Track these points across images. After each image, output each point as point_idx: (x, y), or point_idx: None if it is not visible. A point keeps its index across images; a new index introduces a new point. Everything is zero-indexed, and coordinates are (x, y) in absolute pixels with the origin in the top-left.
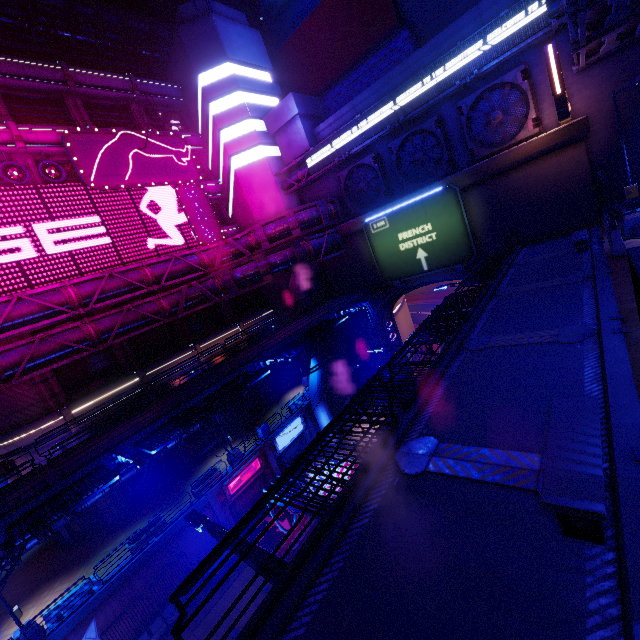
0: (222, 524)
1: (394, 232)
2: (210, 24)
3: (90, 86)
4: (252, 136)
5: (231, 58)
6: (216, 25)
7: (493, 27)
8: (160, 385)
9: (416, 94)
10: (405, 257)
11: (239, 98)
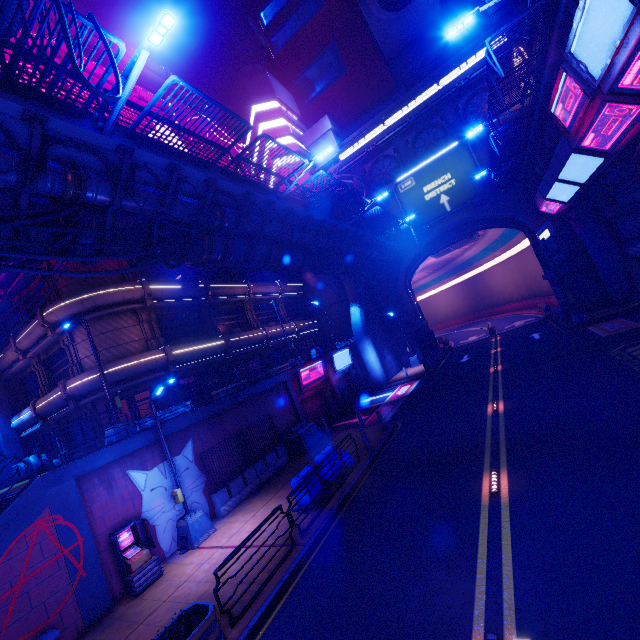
0: (297, 409)
1: (420, 187)
2: (265, 77)
3: (180, 89)
4: (292, 145)
5: (278, 98)
6: (269, 78)
7: (476, 52)
8: (215, 307)
9: (427, 96)
10: (430, 205)
11: (283, 122)
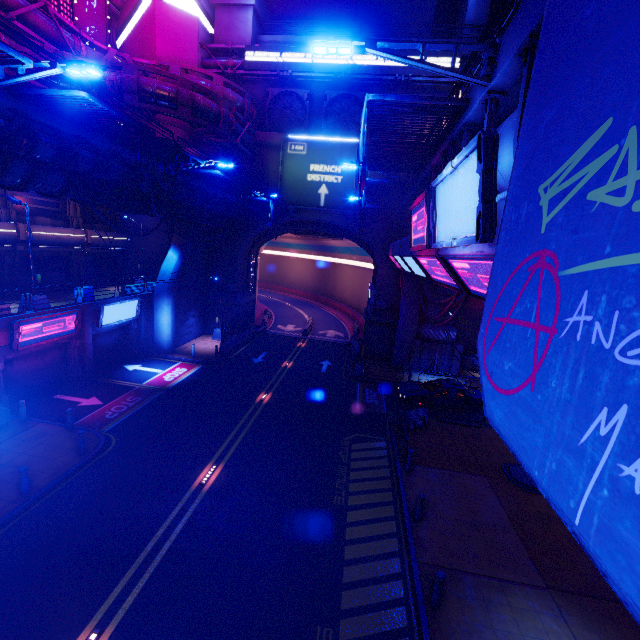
0: None
1: (308, 161)
2: None
3: None
4: None
5: None
6: None
7: (430, 55)
8: None
9: (367, 63)
10: (309, 187)
11: None
